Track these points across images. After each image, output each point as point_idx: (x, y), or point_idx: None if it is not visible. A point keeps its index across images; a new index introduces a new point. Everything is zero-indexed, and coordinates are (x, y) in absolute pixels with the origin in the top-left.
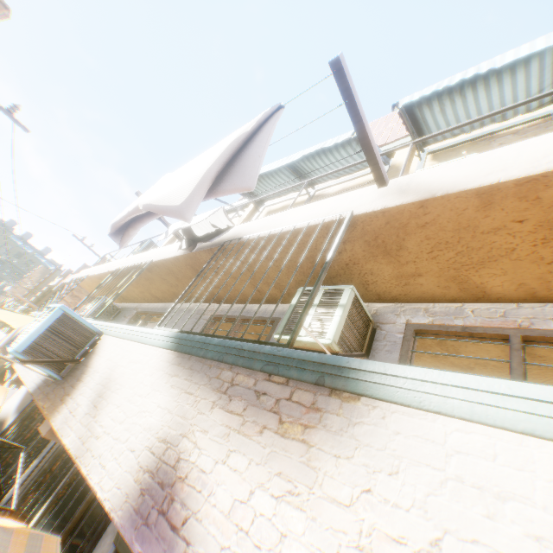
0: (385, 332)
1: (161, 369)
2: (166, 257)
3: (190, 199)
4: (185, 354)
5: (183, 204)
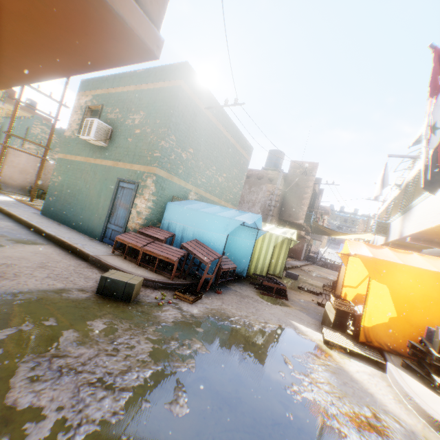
0: None
1: (399, 220)
2: (396, 194)
3: (379, 192)
4: (401, 215)
5: (379, 194)
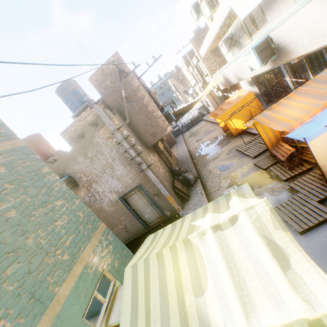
0: None
1: (324, 3)
2: None
3: None
4: None
5: None
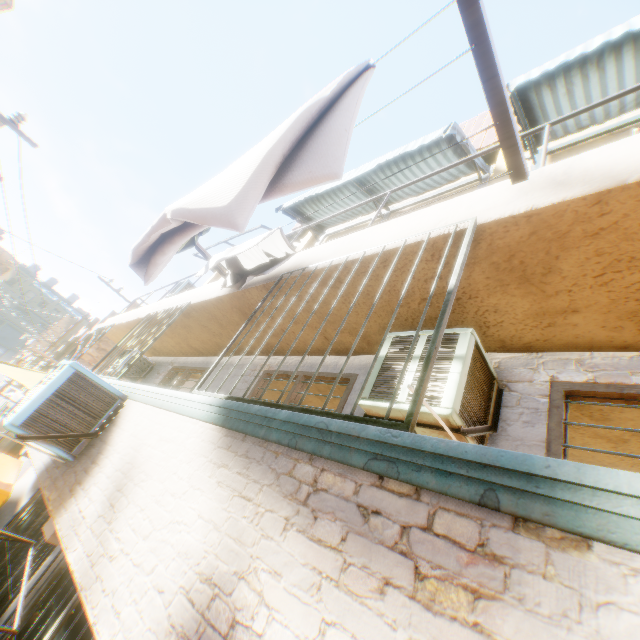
0: (518, 394)
1: (202, 454)
2: (206, 299)
3: (243, 195)
4: (236, 432)
5: (232, 203)
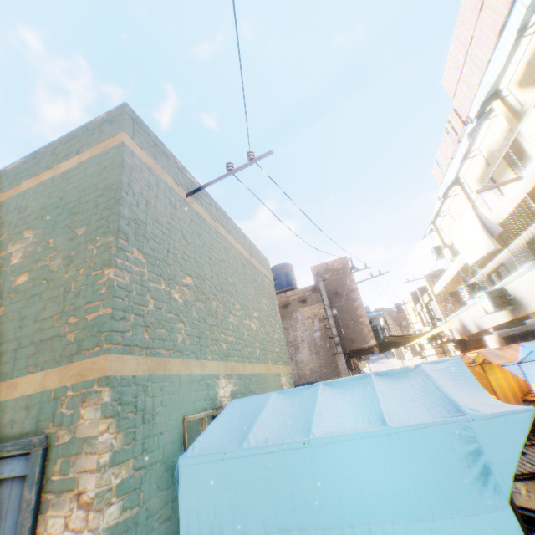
0: None
1: None
2: None
3: (493, 245)
4: None
5: (493, 247)
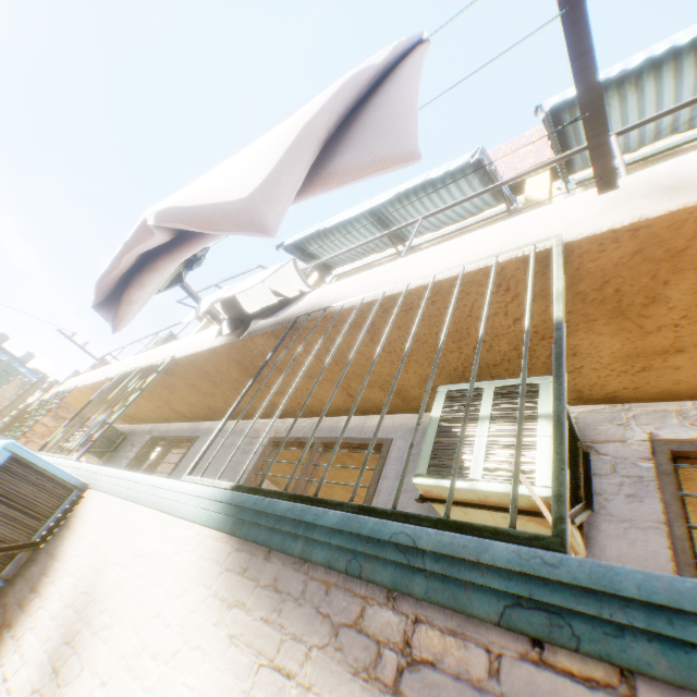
0: (610, 458)
1: (200, 580)
2: (196, 351)
3: (272, 181)
4: (254, 545)
5: (256, 193)
